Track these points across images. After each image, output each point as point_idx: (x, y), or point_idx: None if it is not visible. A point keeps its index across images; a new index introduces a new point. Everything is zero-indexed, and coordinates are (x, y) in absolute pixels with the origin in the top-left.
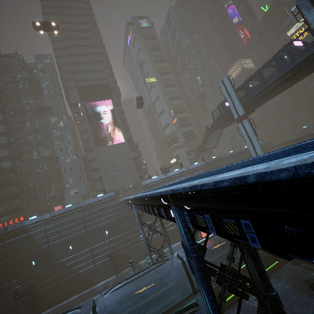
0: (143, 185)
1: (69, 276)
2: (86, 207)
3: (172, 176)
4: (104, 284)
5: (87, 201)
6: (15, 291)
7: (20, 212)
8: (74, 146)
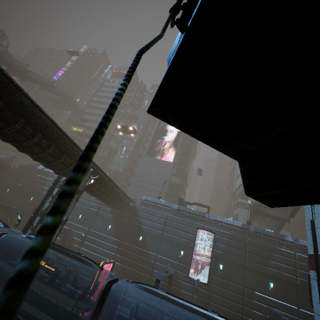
0: (142, 198)
1: None
2: None
3: (180, 210)
4: None
5: None
6: (1, 200)
7: None
8: (133, 149)
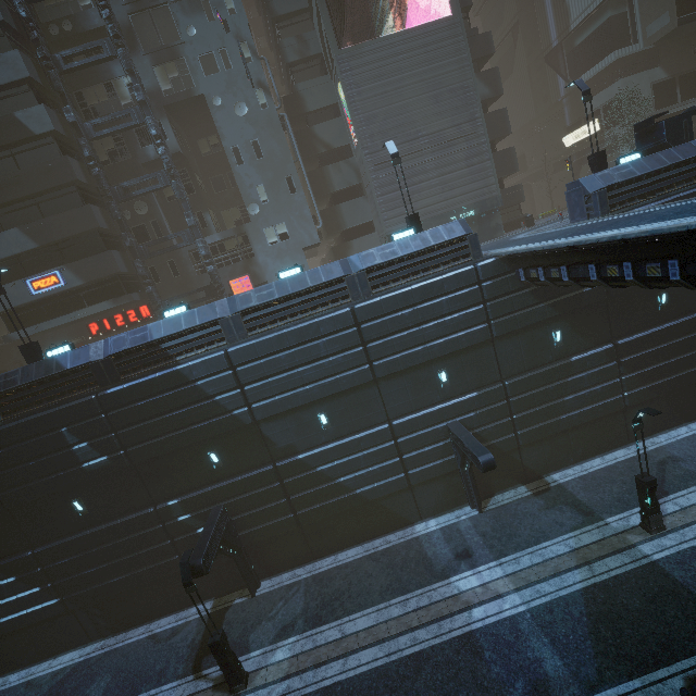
0: (586, 192)
1: (329, 501)
2: (361, 281)
3: None
4: (448, 537)
5: (360, 258)
6: (182, 566)
7: (135, 292)
8: (254, 49)
